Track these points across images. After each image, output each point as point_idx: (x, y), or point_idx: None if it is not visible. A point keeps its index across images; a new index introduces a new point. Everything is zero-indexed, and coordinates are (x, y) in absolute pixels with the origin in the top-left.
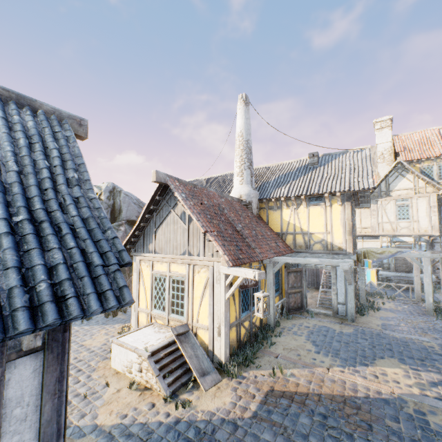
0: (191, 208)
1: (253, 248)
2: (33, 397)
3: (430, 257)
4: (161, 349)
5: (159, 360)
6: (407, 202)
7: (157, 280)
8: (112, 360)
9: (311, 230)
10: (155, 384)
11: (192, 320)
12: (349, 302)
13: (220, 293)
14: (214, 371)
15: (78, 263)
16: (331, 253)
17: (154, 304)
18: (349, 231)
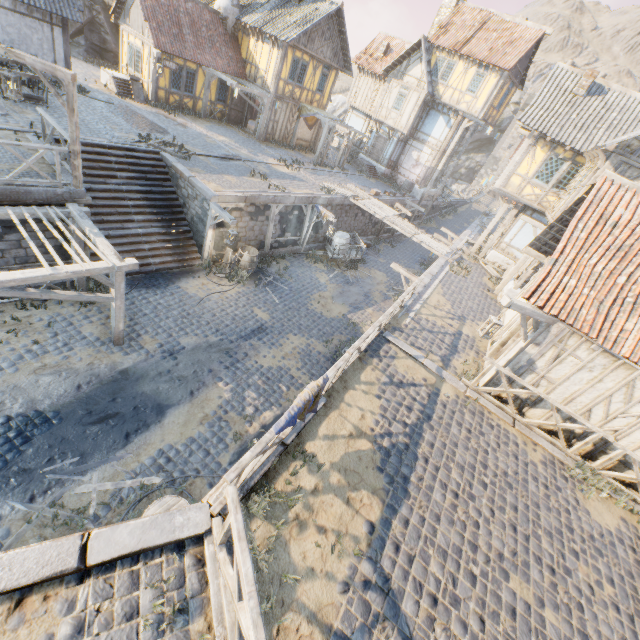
0: (142, 1)
1: (188, 51)
2: (61, 41)
3: (329, 124)
4: (122, 80)
5: (119, 83)
6: (406, 93)
7: (131, 48)
8: (101, 79)
9: (260, 66)
10: (115, 90)
11: (142, 77)
12: (259, 127)
13: (152, 64)
14: (144, 101)
15: (67, 4)
16: (263, 89)
17: (129, 64)
18: (275, 76)
